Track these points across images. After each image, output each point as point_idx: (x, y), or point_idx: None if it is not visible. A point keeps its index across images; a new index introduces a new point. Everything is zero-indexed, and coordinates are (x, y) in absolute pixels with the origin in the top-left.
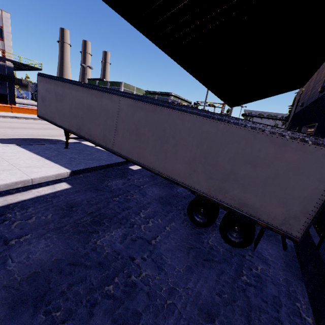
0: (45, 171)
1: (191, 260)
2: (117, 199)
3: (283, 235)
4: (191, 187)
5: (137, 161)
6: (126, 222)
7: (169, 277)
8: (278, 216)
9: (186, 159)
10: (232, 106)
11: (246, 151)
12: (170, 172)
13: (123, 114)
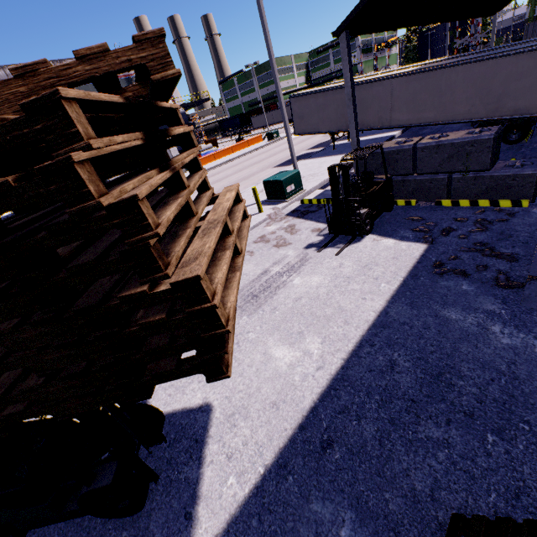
0: None
1: None
2: None
3: None
4: (471, 120)
5: (417, 124)
6: None
7: None
8: None
9: (463, 101)
10: (495, 13)
11: (512, 72)
12: (451, 117)
13: (397, 92)
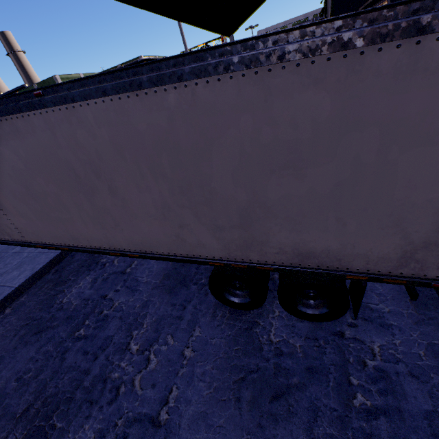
0: None
1: (247, 421)
2: (82, 334)
3: (407, 284)
4: (194, 257)
5: (79, 246)
6: (102, 390)
7: None
8: (386, 253)
9: (150, 210)
10: (229, 33)
11: (262, 139)
12: (143, 245)
13: None
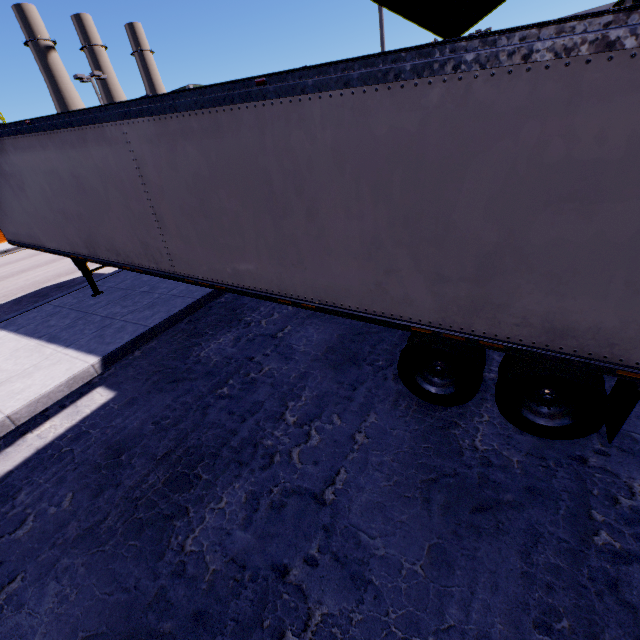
0: (42, 380)
1: (439, 525)
2: (225, 393)
3: None
4: (391, 318)
5: (239, 286)
6: (252, 454)
7: (388, 606)
8: None
9: (353, 245)
10: (454, 35)
11: (547, 156)
12: (326, 293)
13: (152, 171)
